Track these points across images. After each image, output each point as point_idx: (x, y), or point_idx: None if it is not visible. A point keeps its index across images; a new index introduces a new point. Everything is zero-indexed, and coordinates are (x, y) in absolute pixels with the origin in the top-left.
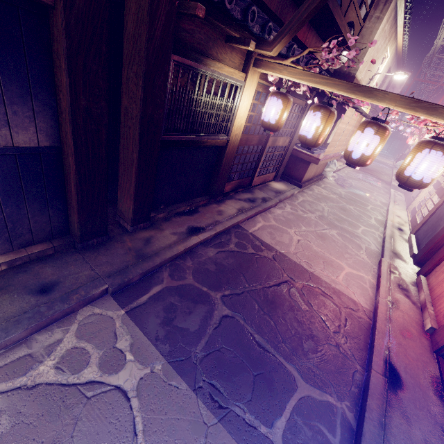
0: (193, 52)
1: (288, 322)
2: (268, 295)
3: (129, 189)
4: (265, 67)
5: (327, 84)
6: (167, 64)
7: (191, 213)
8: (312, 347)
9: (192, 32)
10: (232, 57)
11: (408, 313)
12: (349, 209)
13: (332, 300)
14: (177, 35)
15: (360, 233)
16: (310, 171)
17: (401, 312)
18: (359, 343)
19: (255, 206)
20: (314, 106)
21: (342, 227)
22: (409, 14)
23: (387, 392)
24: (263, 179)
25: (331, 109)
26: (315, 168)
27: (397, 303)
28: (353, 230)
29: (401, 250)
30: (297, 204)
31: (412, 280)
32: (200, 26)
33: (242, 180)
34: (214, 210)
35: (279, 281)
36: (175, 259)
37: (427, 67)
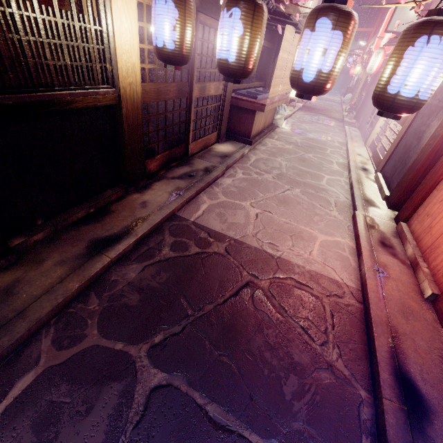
0: None
1: (257, 356)
2: (223, 318)
3: None
4: None
5: None
6: None
7: (97, 217)
8: (296, 387)
9: None
10: None
11: (401, 279)
12: (308, 159)
13: (310, 290)
14: None
15: (325, 184)
16: (258, 122)
17: (393, 281)
18: (355, 348)
19: (195, 182)
20: None
21: (305, 183)
22: None
23: (412, 434)
24: (203, 143)
25: None
26: (263, 118)
27: (385, 269)
28: (317, 183)
29: (372, 195)
30: (250, 165)
31: (392, 230)
32: None
33: (172, 150)
34: (134, 203)
35: (238, 286)
36: (68, 305)
37: None
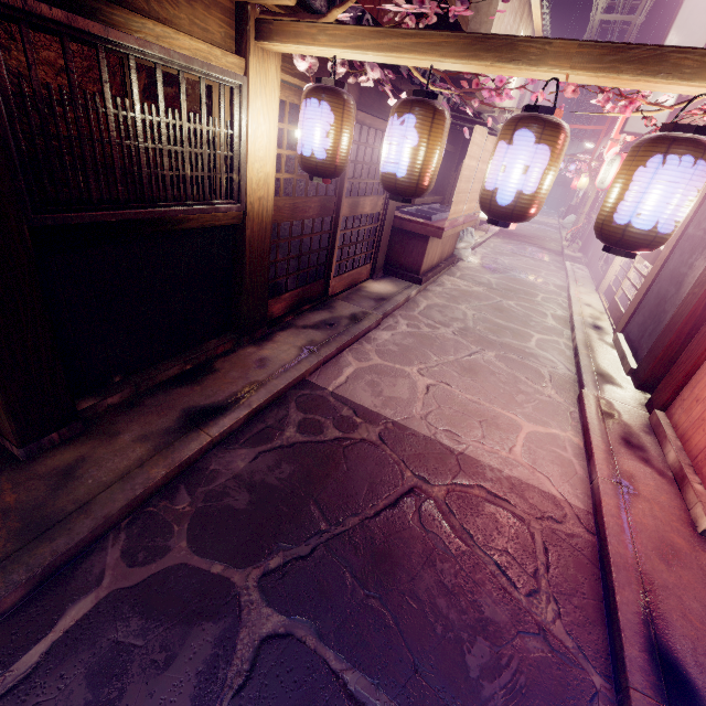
0: None
1: (426, 603)
2: (373, 539)
3: None
4: (280, 36)
5: (416, 47)
6: None
7: (195, 377)
8: (487, 658)
9: None
10: (198, 18)
11: (658, 499)
12: (508, 308)
13: (511, 507)
14: None
15: (534, 347)
16: (432, 252)
17: (645, 502)
18: (584, 605)
19: (337, 334)
20: (398, 103)
21: (502, 343)
22: None
23: None
24: (350, 279)
25: (434, 103)
26: (439, 247)
27: (632, 482)
28: (522, 345)
29: (609, 366)
30: (419, 314)
31: (643, 423)
32: None
33: (306, 287)
34: (248, 360)
35: (397, 492)
36: (147, 501)
37: None
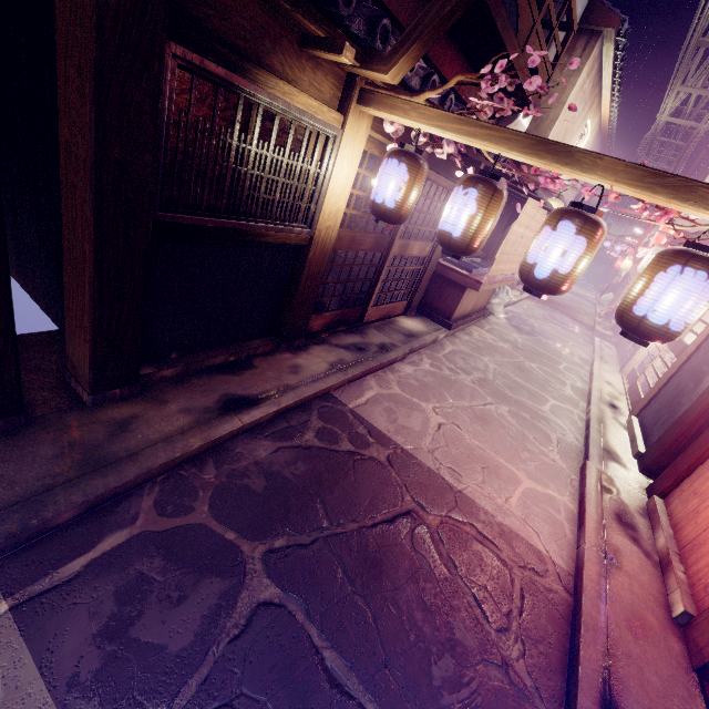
0: (223, 48)
1: (405, 612)
2: (367, 546)
3: (82, 318)
4: (378, 105)
5: (490, 137)
6: (156, 59)
7: (237, 368)
8: (451, 673)
9: (223, 9)
10: (317, 81)
11: (640, 577)
12: (529, 369)
13: (497, 551)
14: (186, 8)
15: (548, 412)
16: (466, 302)
17: (626, 576)
18: (549, 653)
19: (365, 358)
20: (466, 178)
21: (517, 401)
22: (620, 70)
23: None
24: (386, 311)
25: (496, 184)
26: (474, 298)
27: (617, 556)
28: (536, 406)
29: (617, 445)
30: (443, 357)
31: (640, 505)
32: (242, 2)
33: (345, 310)
34: (283, 364)
35: (395, 511)
36: (180, 465)
37: (644, 155)
